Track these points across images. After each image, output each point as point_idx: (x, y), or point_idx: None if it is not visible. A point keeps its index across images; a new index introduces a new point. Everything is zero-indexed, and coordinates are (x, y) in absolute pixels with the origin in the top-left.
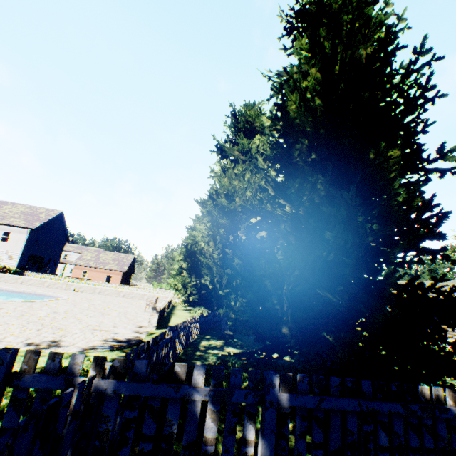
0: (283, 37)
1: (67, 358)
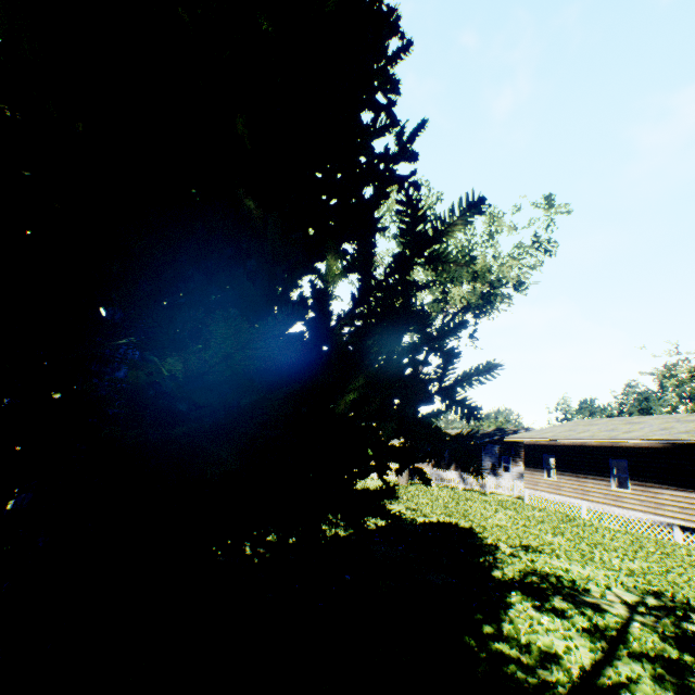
0: None
1: None
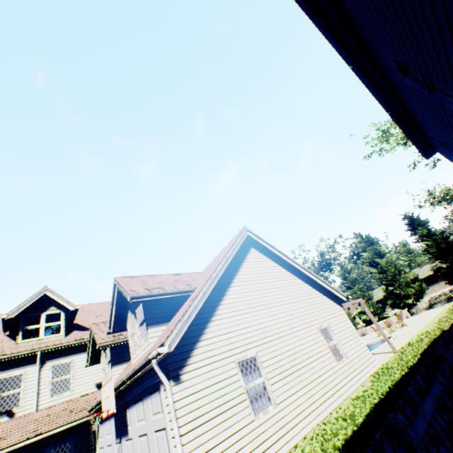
0: (407, 223)
1: (451, 302)
